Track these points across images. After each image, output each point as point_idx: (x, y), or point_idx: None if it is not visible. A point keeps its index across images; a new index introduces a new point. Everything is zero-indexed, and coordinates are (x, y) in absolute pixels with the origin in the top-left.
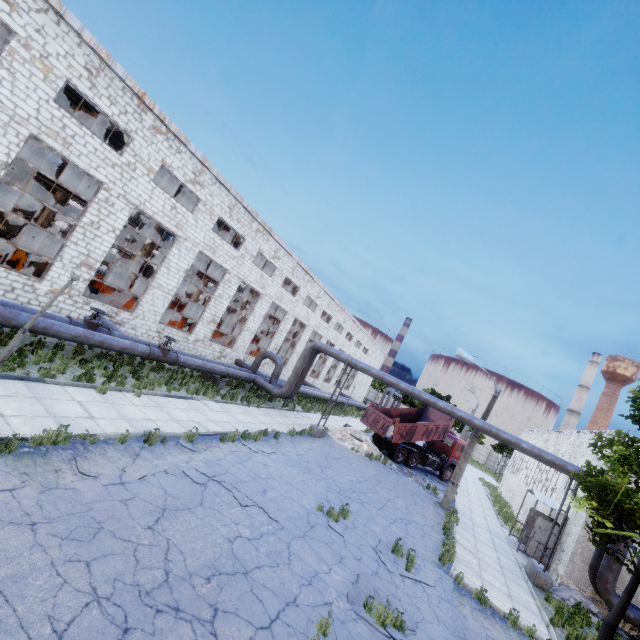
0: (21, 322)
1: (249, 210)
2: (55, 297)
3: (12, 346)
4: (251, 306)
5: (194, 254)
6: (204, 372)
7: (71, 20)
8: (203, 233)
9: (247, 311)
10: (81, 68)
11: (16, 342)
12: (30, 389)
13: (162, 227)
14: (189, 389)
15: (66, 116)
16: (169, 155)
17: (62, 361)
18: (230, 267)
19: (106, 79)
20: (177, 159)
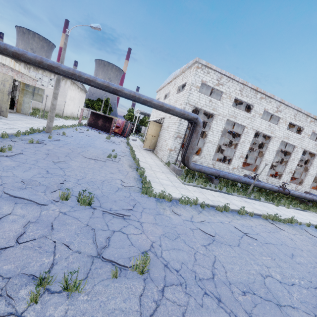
0: (242, 180)
1: (305, 113)
2: (261, 172)
3: (250, 189)
4: (308, 161)
5: (279, 142)
6: (296, 198)
7: (236, 79)
8: (282, 132)
9: (306, 164)
10: (238, 91)
11: (251, 187)
12: (260, 203)
13: (263, 135)
14: (301, 206)
15: (235, 109)
16: (266, 105)
17: (257, 193)
18: (296, 144)
19: (245, 90)
20: (269, 105)
